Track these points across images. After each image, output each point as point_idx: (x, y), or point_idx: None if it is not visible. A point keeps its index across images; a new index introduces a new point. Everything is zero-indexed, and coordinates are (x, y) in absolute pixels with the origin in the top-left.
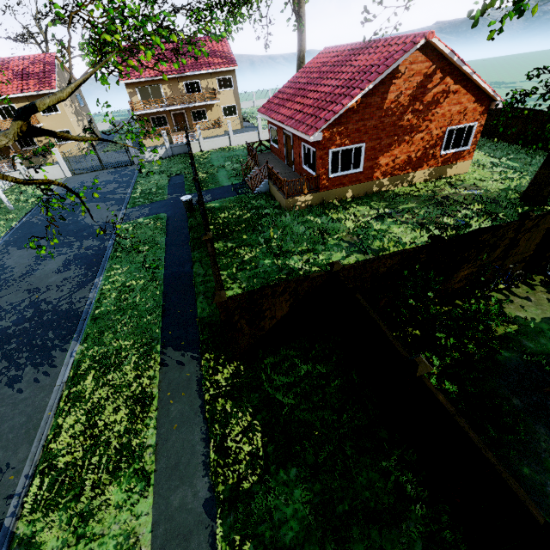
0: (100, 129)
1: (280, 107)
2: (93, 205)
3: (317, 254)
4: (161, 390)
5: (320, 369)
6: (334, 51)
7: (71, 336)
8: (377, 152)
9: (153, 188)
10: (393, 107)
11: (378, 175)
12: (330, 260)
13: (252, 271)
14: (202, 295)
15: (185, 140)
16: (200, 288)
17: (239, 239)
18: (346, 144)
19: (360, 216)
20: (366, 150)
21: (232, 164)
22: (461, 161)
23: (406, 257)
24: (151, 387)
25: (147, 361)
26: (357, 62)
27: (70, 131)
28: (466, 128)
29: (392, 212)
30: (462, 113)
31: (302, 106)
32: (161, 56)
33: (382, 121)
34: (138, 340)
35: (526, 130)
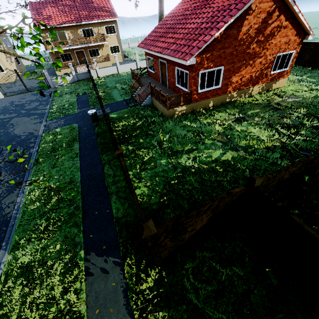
0: (25, 64)
1: (156, 42)
2: (20, 119)
3: (200, 153)
4: (88, 307)
5: (237, 271)
6: (192, 0)
7: (0, 244)
8: (231, 73)
9: (66, 104)
10: (244, 38)
11: (230, 90)
12: (213, 158)
13: (152, 170)
14: (114, 194)
15: (85, 70)
16: (112, 188)
17: (137, 143)
18: (211, 67)
19: (223, 120)
20: (224, 72)
21: (121, 85)
22: (282, 78)
23: (305, 163)
24: (79, 303)
25: (72, 270)
26: (215, 4)
27: (0, 65)
28: (288, 55)
29: (245, 117)
30: (287, 43)
31: (174, 39)
32: (63, 10)
33: (236, 49)
34: (62, 246)
35: (315, 57)
